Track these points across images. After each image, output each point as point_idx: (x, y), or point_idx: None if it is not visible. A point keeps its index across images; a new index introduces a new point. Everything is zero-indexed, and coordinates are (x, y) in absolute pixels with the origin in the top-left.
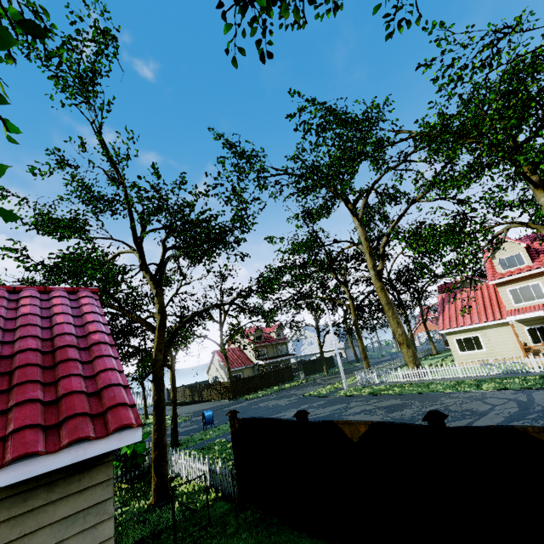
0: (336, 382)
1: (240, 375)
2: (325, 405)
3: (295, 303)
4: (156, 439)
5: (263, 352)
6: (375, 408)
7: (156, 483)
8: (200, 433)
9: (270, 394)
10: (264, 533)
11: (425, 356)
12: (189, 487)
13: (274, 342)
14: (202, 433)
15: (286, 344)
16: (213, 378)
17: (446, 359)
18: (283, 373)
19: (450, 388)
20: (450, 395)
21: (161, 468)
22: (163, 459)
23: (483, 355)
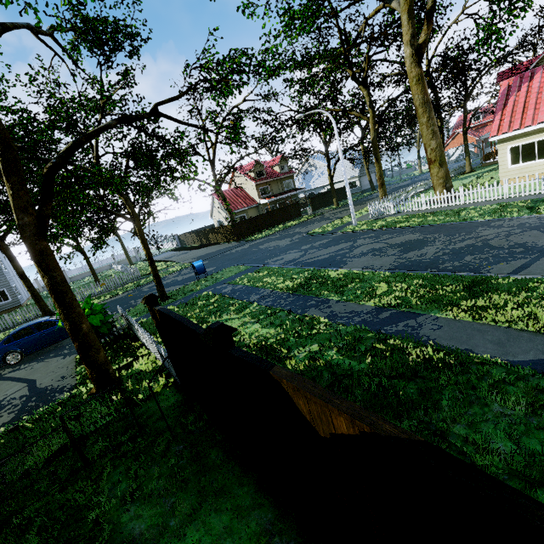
0: (345, 215)
1: (244, 216)
2: (328, 245)
3: (296, 122)
4: (70, 329)
5: (267, 190)
6: (386, 247)
7: (90, 373)
8: (192, 284)
9: (274, 234)
10: (195, 467)
11: (454, 176)
12: (142, 367)
13: (278, 177)
14: (196, 283)
15: (293, 178)
16: (218, 222)
17: (483, 176)
18: (289, 210)
19: (489, 214)
20: (489, 224)
21: (90, 359)
22: (90, 349)
23: (543, 167)
